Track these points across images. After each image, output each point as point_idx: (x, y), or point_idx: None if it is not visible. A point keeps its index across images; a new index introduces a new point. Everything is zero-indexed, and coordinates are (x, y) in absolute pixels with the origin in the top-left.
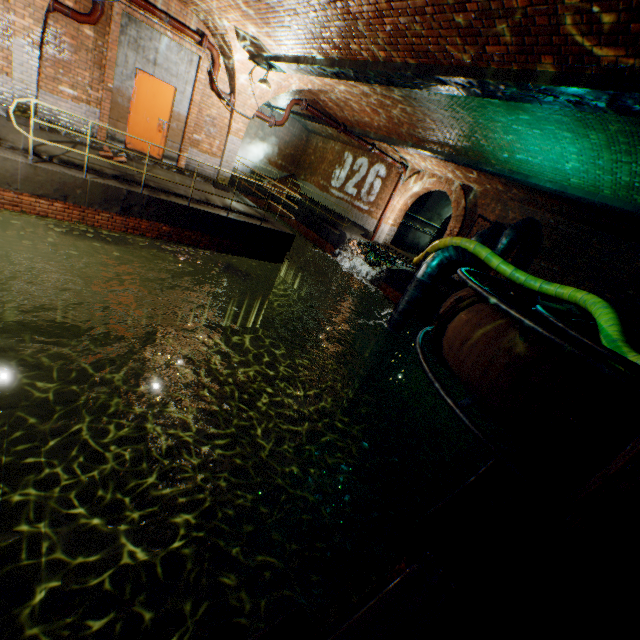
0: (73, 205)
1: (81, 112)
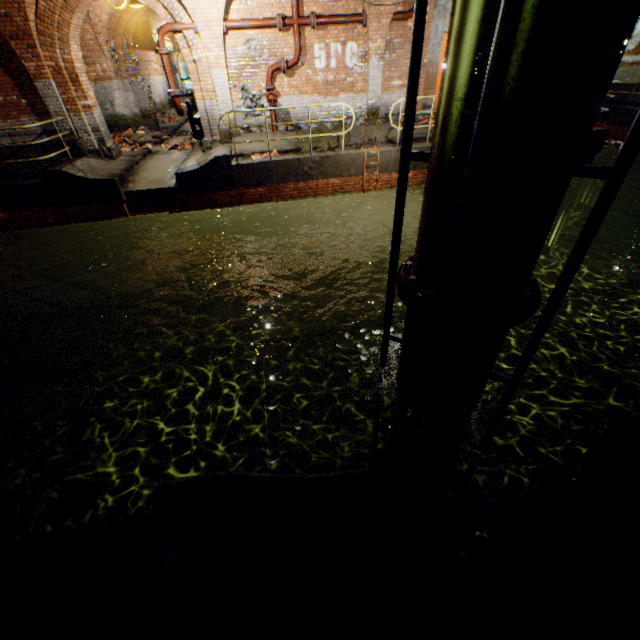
0: (418, 171)
1: (403, 96)
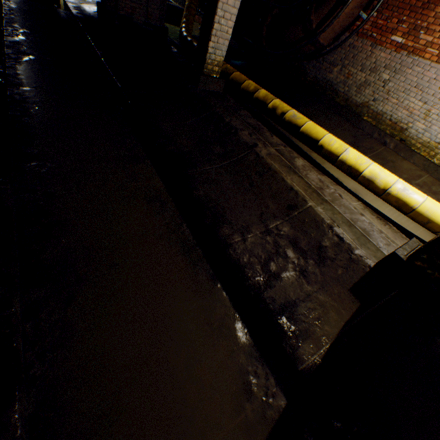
0: None
1: None
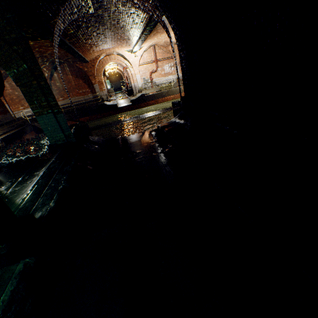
0: None
1: None
